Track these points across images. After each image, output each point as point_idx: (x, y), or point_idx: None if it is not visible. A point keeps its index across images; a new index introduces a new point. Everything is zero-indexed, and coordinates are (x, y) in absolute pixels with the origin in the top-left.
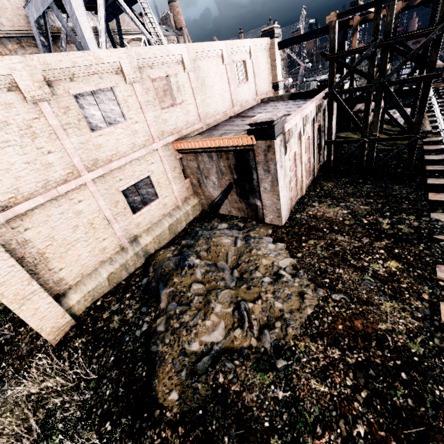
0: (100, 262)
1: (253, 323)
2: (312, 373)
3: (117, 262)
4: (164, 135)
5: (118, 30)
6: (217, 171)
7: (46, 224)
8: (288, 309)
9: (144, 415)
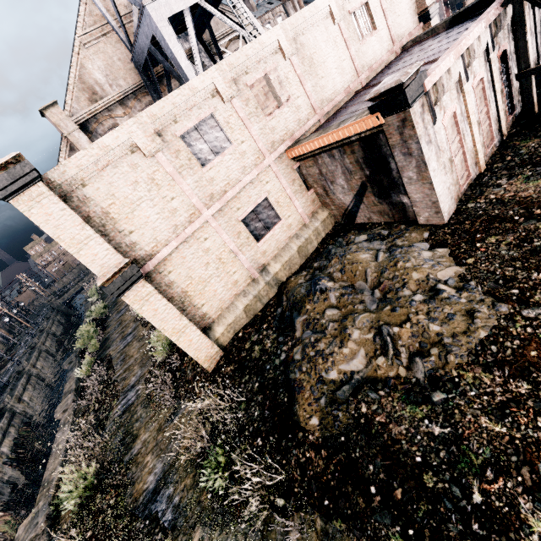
0: (235, 295)
1: (400, 350)
2: (483, 410)
3: (250, 294)
4: (275, 146)
5: (212, 40)
6: (343, 171)
7: (183, 265)
8: (449, 333)
9: (289, 436)
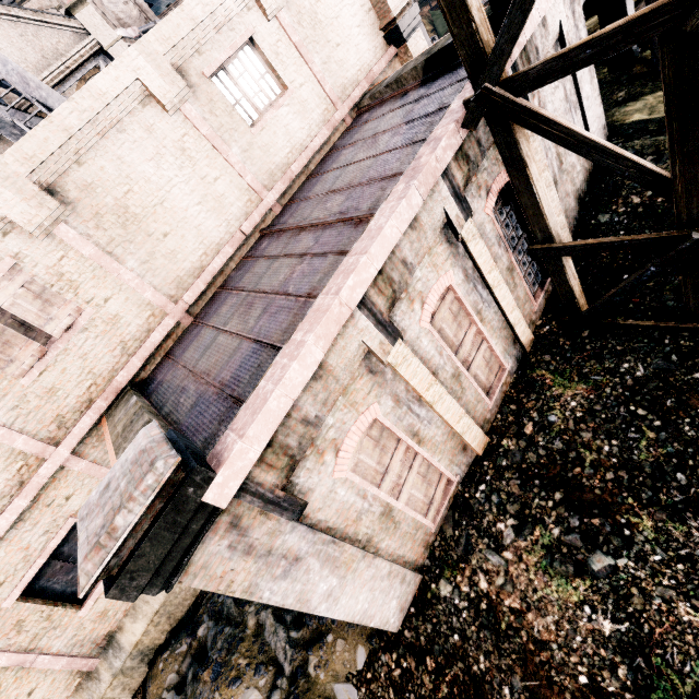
0: None
1: None
2: None
3: None
4: (69, 421)
5: None
6: None
7: None
8: None
9: None
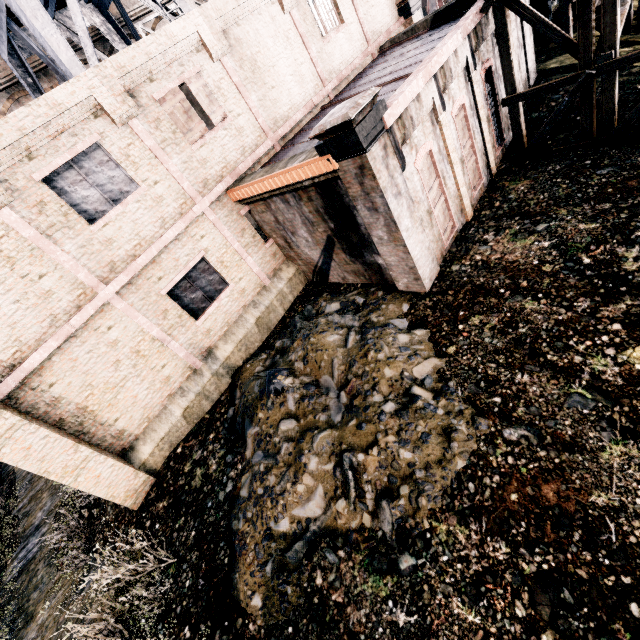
0: (168, 397)
1: (365, 489)
2: (456, 586)
3: (191, 392)
4: (209, 185)
5: (123, 17)
6: (303, 221)
7: (75, 371)
8: (422, 462)
9: (225, 624)
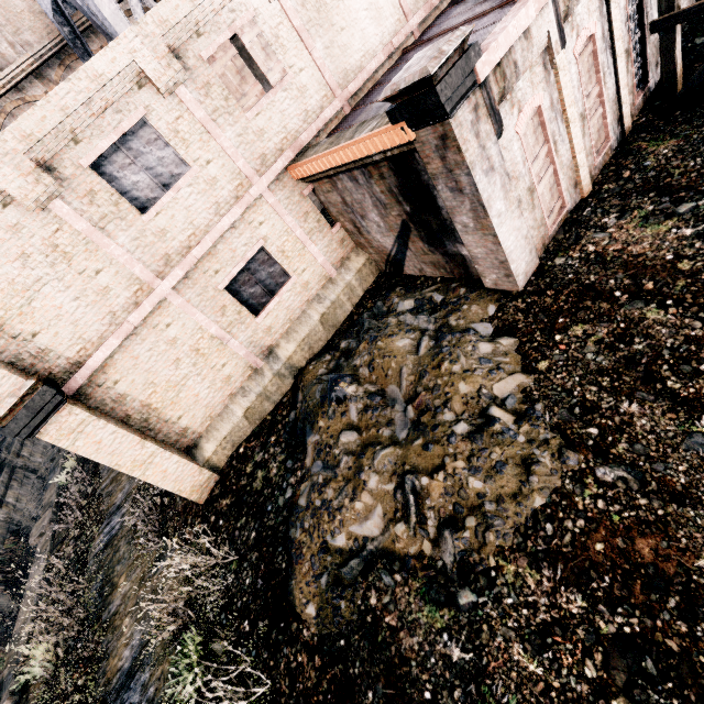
0: (230, 396)
1: (427, 515)
2: (519, 631)
3: (252, 392)
4: (268, 162)
5: None
6: (374, 202)
7: (137, 369)
8: (494, 494)
9: (281, 625)
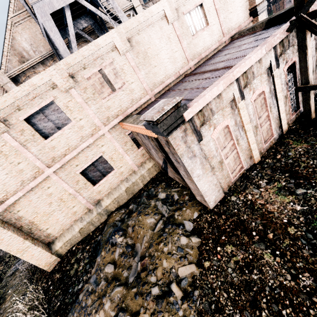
0: (74, 221)
1: None
2: None
3: (85, 220)
4: (110, 120)
5: (102, 22)
6: (152, 147)
7: (30, 205)
8: None
9: None
